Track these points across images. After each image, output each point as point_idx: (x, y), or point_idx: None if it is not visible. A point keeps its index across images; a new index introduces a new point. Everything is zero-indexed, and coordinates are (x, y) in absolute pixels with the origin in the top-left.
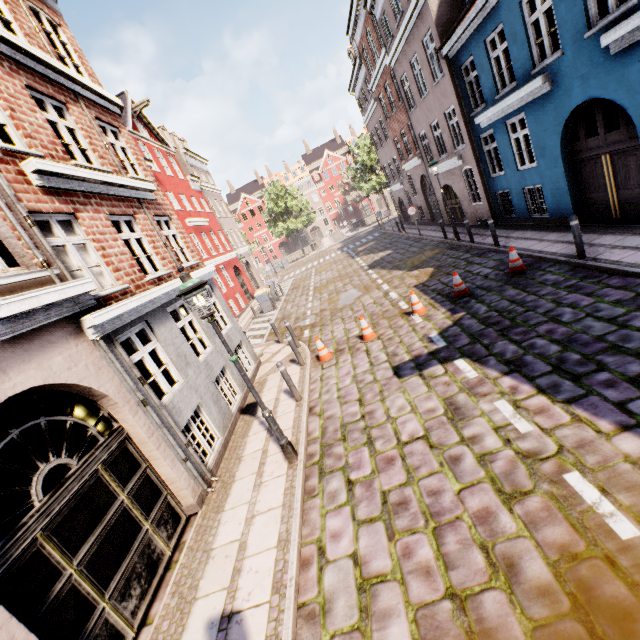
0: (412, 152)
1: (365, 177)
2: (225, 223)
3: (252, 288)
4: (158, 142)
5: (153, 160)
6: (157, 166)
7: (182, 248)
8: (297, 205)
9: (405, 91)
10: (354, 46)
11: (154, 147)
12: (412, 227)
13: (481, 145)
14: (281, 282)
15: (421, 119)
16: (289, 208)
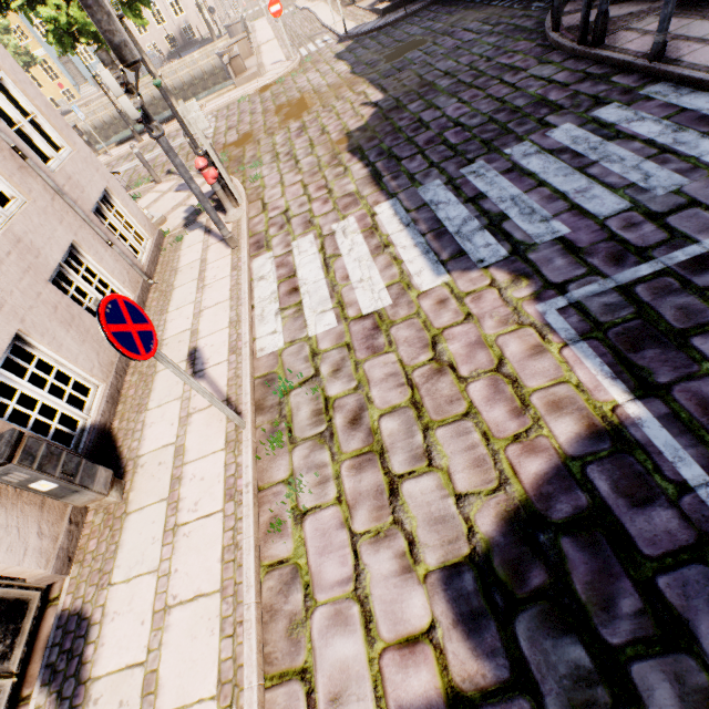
0: None
1: None
2: None
3: None
4: None
5: None
6: None
7: None
8: None
9: None
10: None
11: None
12: None
13: None
14: None
15: None
16: None
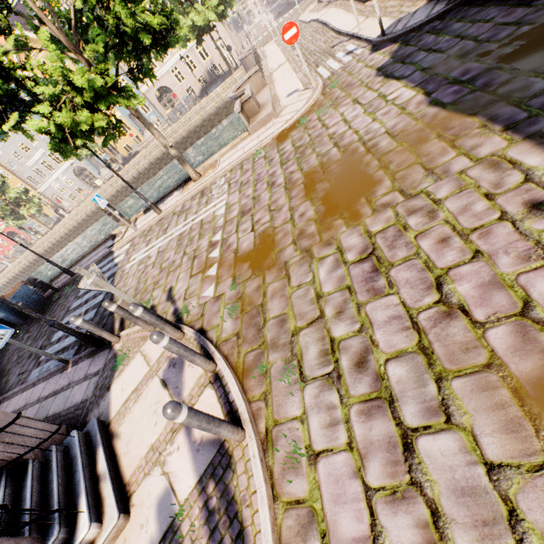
0: None
1: None
2: None
3: None
4: None
5: None
6: None
7: None
8: None
9: None
10: None
11: None
12: None
13: None
14: None
15: None
16: None
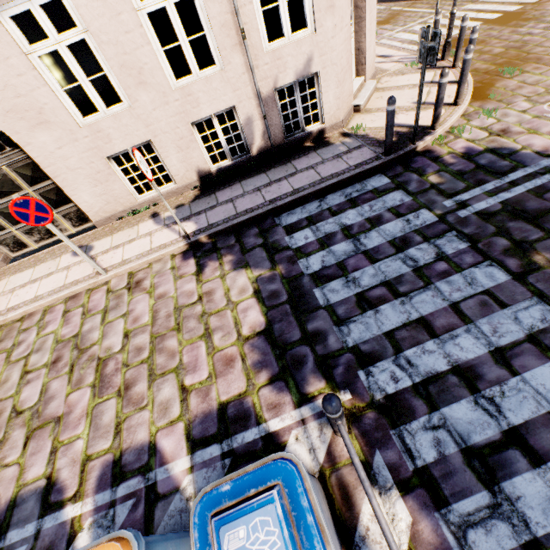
0: None
1: None
2: None
3: None
4: None
5: None
6: None
7: None
8: None
9: None
10: None
11: None
12: None
13: None
14: None
15: None
16: None
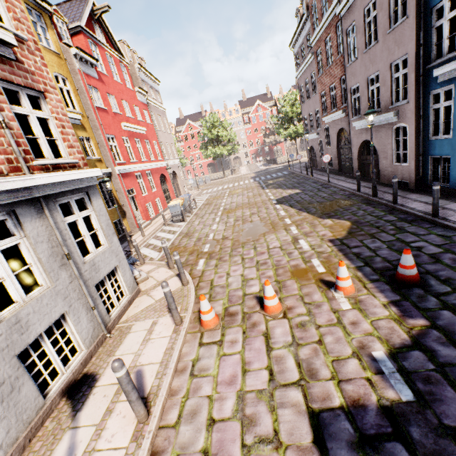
0: (337, 106)
1: (284, 125)
2: (163, 136)
3: (174, 195)
4: (114, 50)
5: (102, 62)
6: (105, 68)
7: (54, 138)
8: (226, 136)
9: (348, 43)
10: (303, 5)
11: (107, 51)
12: (319, 173)
13: (428, 102)
14: (199, 195)
15: (359, 71)
16: (220, 137)
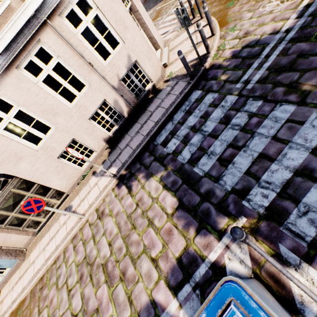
0: None
1: None
2: None
3: None
4: None
5: None
6: None
7: None
8: None
9: None
10: None
11: None
12: None
13: None
14: None
15: None
16: None
